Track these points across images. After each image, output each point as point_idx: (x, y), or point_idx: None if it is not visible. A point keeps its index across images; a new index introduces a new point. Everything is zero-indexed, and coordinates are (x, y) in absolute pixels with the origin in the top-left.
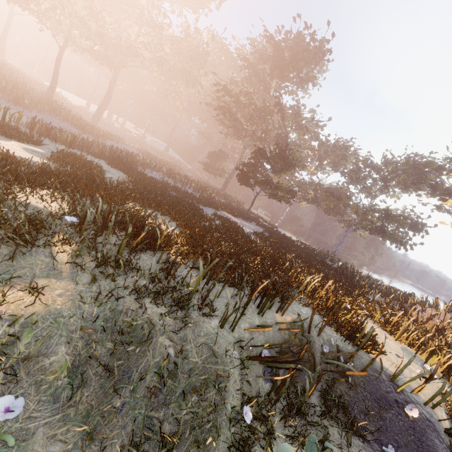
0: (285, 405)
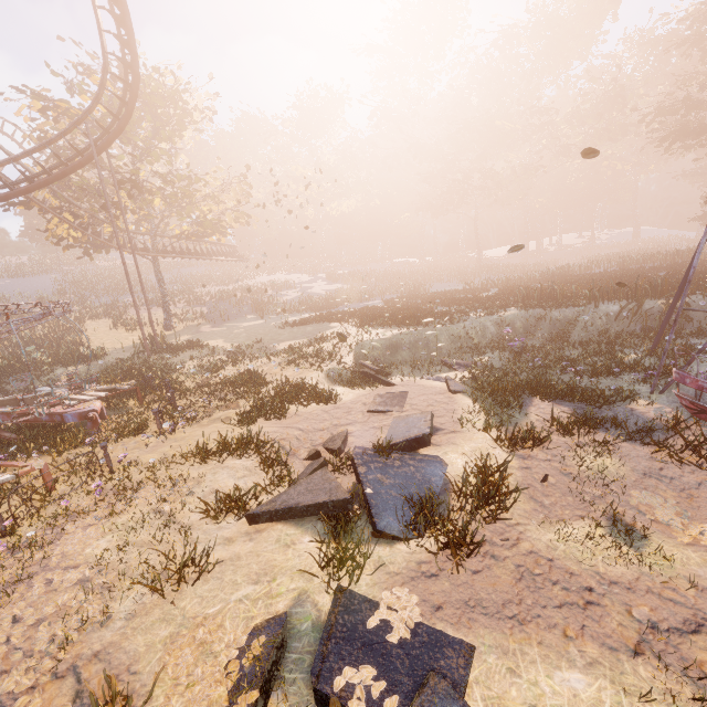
0: (642, 331)
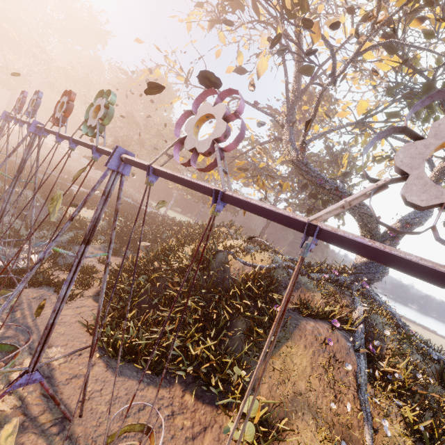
0: None
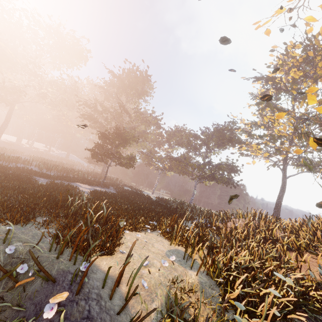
0: None
